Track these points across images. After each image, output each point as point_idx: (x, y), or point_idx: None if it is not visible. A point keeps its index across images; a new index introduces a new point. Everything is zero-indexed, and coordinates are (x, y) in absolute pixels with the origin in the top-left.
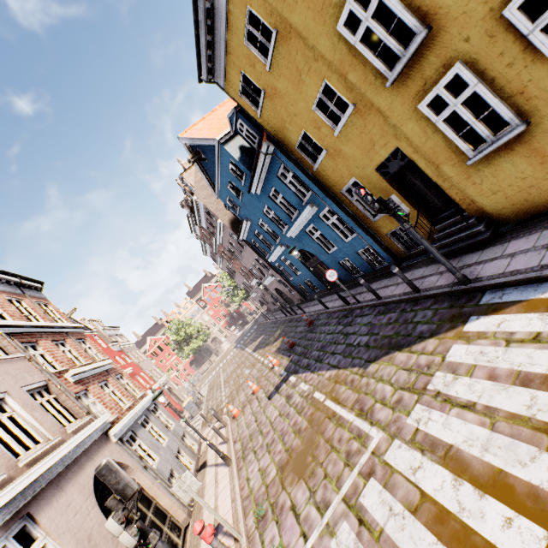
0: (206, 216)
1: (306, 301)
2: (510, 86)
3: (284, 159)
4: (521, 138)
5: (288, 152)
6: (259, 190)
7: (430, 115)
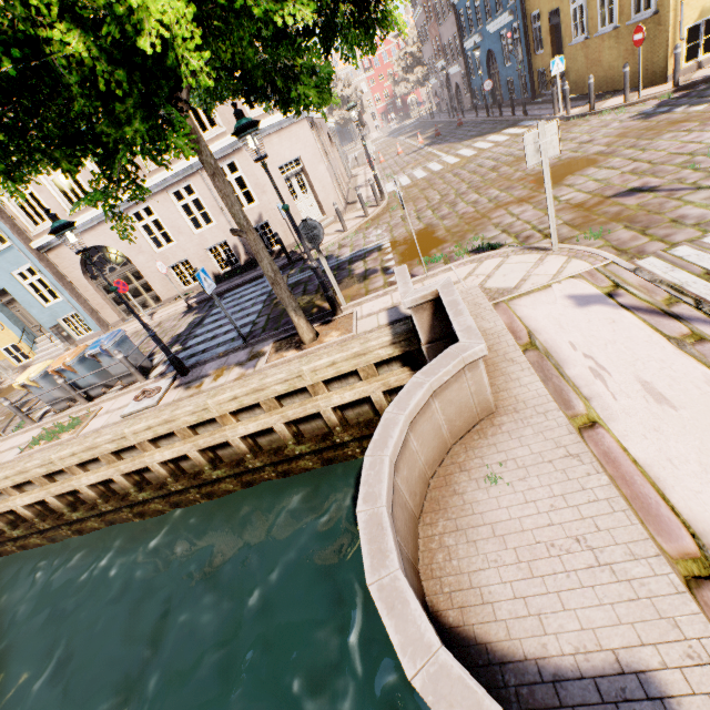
0: None
1: (472, 110)
2: (591, 13)
3: None
4: (586, 45)
5: None
6: None
7: (571, 1)
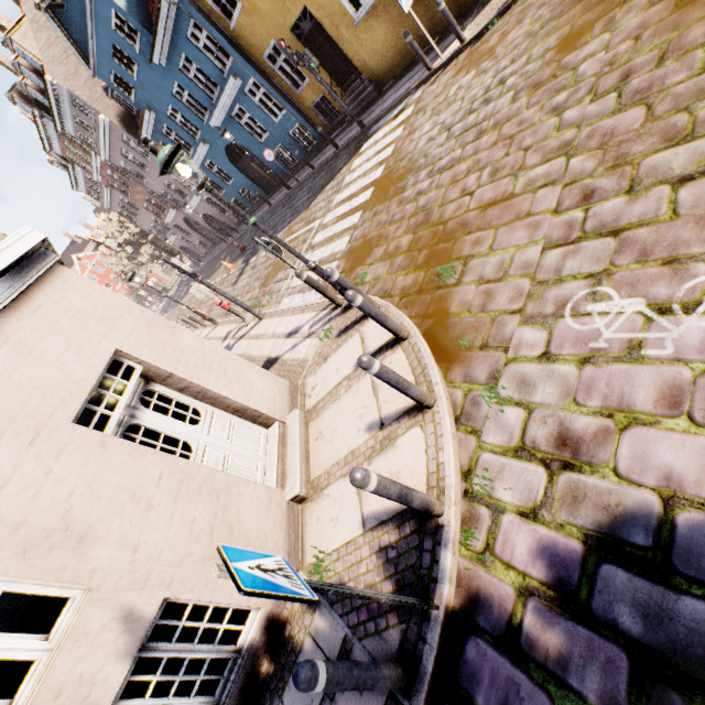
0: (75, 111)
1: (245, 220)
2: None
3: (194, 13)
4: (380, 4)
5: (198, 4)
6: (165, 59)
7: None
